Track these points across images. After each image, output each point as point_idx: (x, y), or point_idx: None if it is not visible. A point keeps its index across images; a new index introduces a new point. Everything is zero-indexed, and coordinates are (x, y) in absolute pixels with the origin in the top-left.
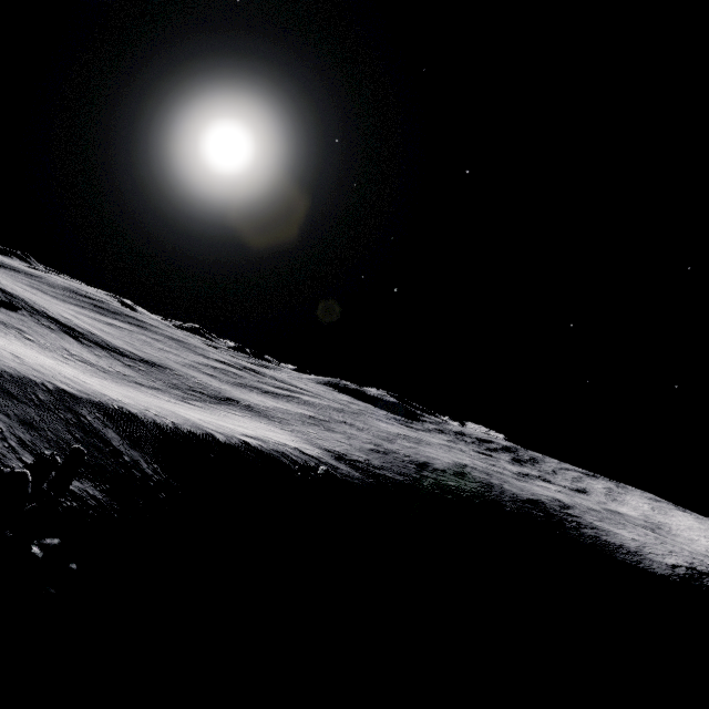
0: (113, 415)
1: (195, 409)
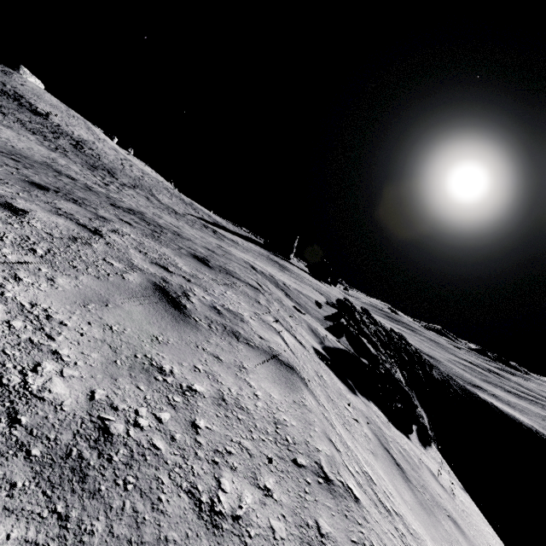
0: (447, 375)
1: None
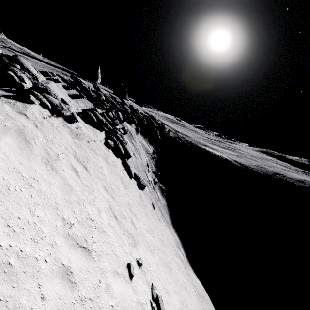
0: (181, 136)
1: None
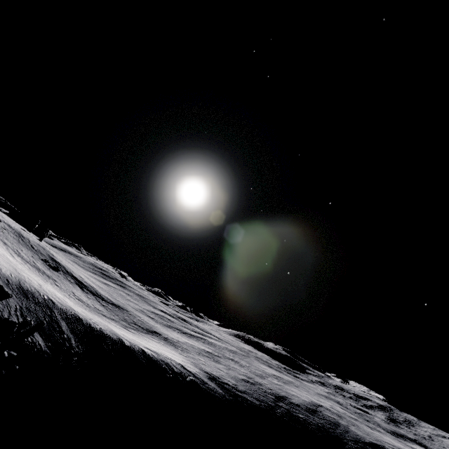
0: (69, 316)
1: (129, 333)
